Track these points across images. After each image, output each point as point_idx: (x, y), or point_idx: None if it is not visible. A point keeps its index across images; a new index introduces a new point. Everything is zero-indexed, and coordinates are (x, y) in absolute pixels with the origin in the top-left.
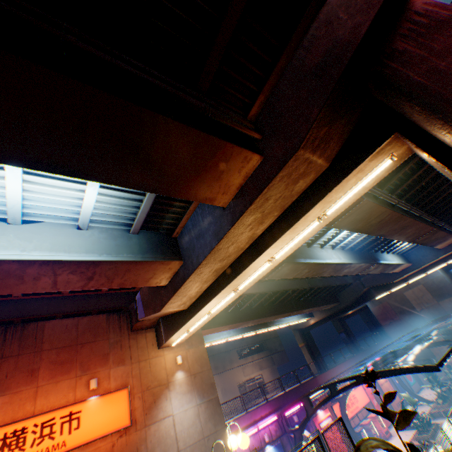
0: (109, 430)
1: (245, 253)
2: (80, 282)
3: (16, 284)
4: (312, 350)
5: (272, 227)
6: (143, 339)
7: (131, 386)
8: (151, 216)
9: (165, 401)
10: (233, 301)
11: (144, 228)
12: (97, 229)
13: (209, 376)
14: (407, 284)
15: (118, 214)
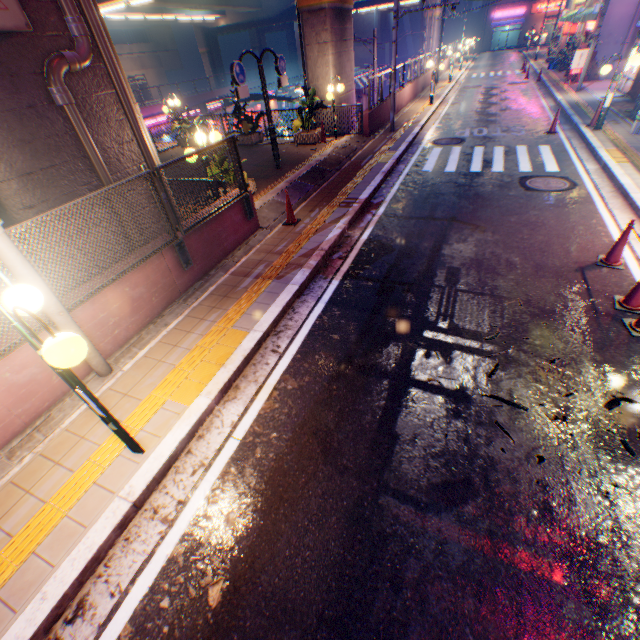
0: None
1: None
2: None
3: None
4: (216, 64)
5: None
6: None
7: None
8: None
9: None
10: None
11: None
12: None
13: None
14: None
15: None
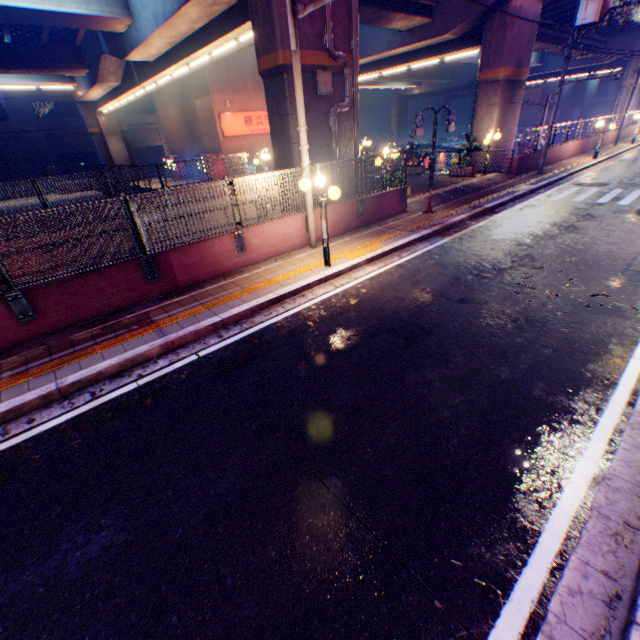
0: None
1: (397, 59)
2: None
3: None
4: (401, 123)
5: (418, 53)
6: None
7: None
8: None
9: None
10: None
11: None
12: None
13: None
14: (532, 84)
15: None
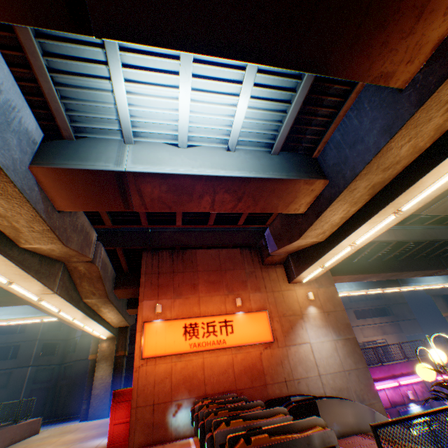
0: (256, 341)
1: (422, 157)
2: (231, 204)
3: (186, 202)
4: None
5: None
6: (273, 273)
7: (268, 311)
8: (291, 133)
9: (300, 330)
10: (360, 250)
11: (282, 149)
12: (241, 151)
13: (343, 317)
14: None
15: (260, 132)
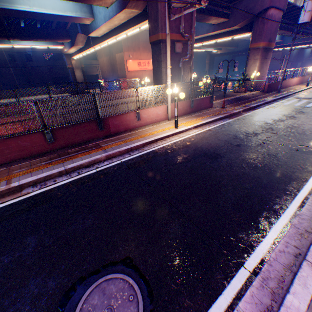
0: None
1: (210, 37)
2: None
3: None
4: (210, 67)
5: (221, 34)
6: None
7: None
8: None
9: None
10: None
11: None
12: None
13: None
14: (276, 50)
15: None
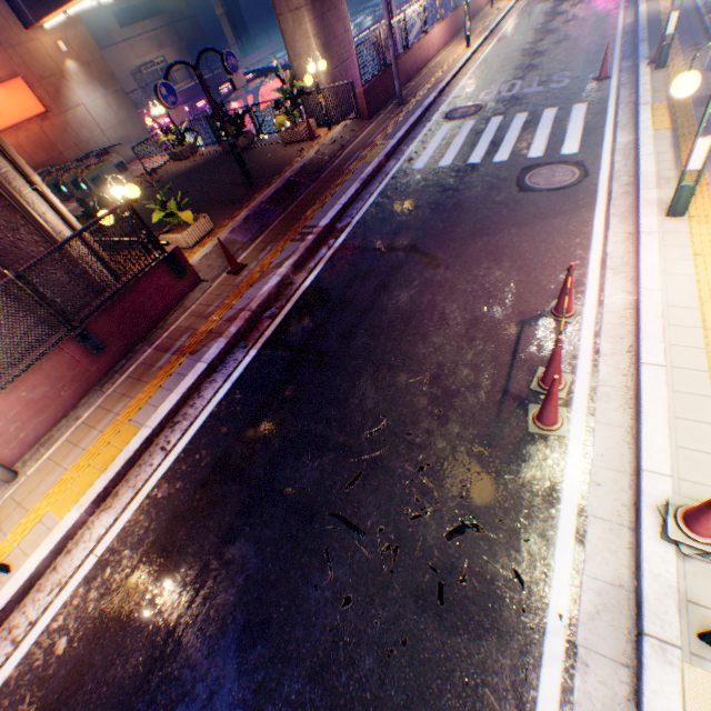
0: (32, 118)
1: None
2: None
3: None
4: (237, 26)
5: None
6: None
7: (25, 78)
8: None
9: (71, 94)
10: None
11: None
12: None
13: (107, 69)
14: None
15: None
